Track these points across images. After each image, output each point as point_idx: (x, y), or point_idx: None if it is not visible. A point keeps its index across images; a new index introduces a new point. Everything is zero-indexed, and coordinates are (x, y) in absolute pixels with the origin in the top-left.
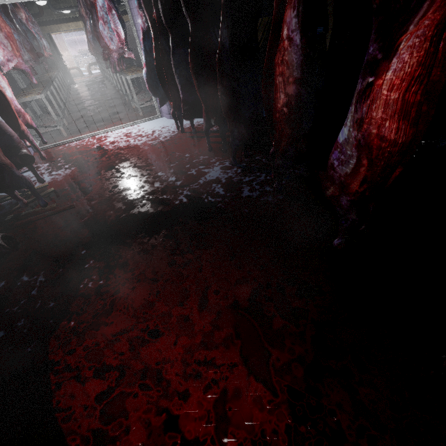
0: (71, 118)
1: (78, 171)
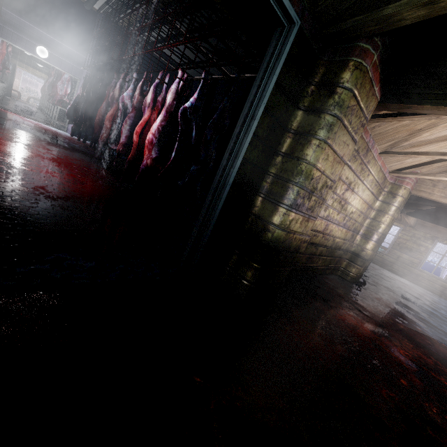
0: (1, 103)
1: (0, 113)
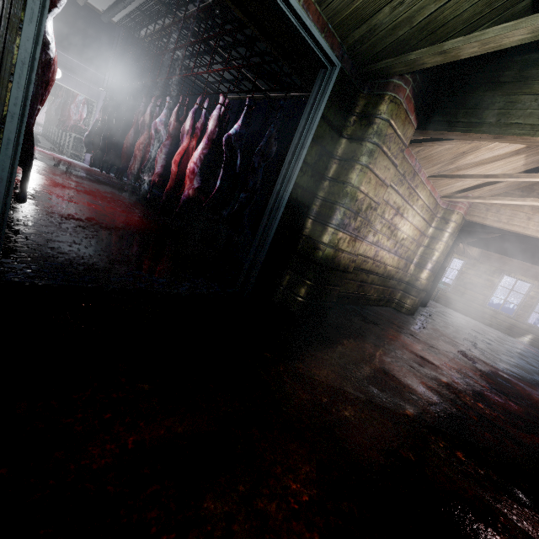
0: None
1: None
